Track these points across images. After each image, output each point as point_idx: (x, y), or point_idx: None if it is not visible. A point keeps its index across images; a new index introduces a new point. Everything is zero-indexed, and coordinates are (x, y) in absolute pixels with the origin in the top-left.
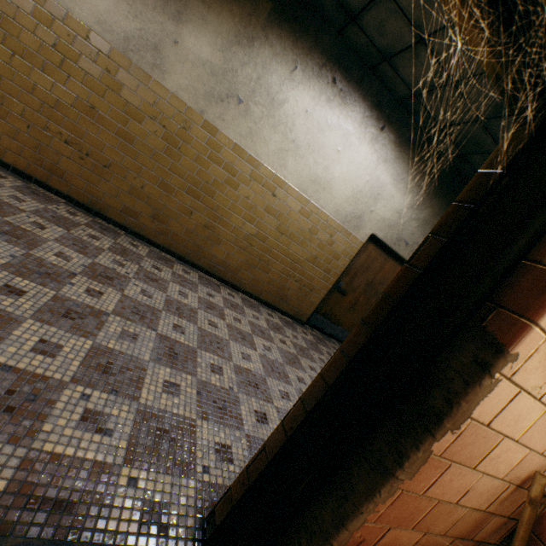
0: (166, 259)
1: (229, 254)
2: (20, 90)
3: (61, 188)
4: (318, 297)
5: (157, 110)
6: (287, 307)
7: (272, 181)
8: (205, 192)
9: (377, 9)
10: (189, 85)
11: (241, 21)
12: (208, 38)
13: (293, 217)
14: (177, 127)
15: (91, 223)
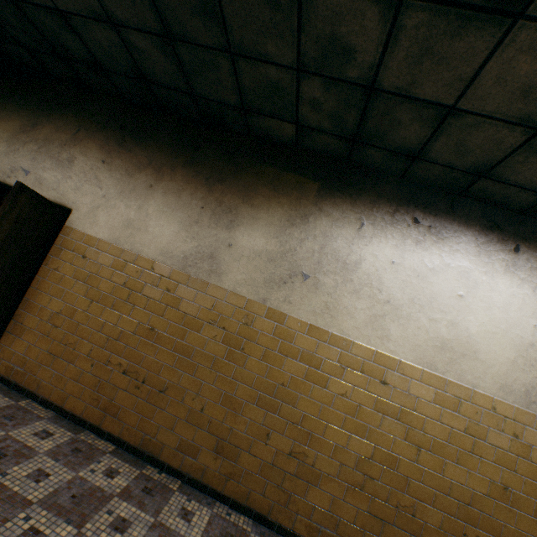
0: (235, 532)
1: (337, 500)
2: (91, 330)
3: (113, 429)
4: None
5: (215, 312)
6: None
7: (374, 361)
8: (281, 398)
9: (446, 134)
10: (247, 278)
11: (290, 207)
12: (260, 231)
13: (429, 413)
14: (237, 324)
15: (133, 482)
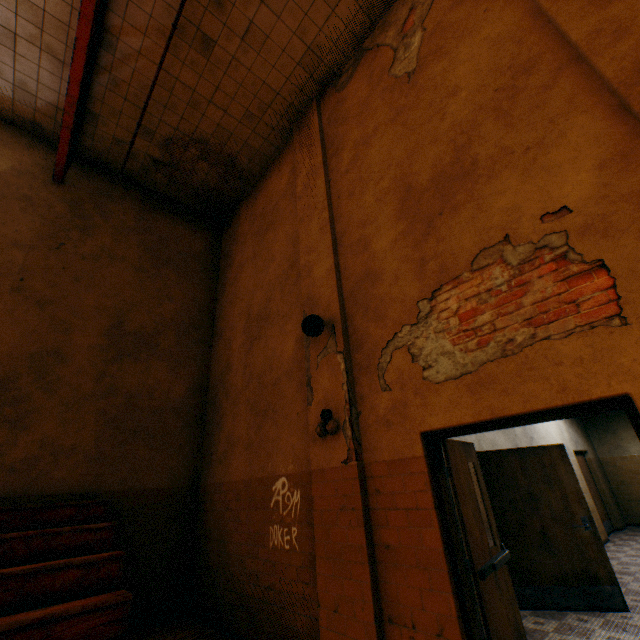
0: None
1: None
2: None
3: None
4: (596, 512)
5: None
6: (601, 535)
7: None
8: None
9: None
10: None
11: None
12: None
13: None
14: None
15: None
